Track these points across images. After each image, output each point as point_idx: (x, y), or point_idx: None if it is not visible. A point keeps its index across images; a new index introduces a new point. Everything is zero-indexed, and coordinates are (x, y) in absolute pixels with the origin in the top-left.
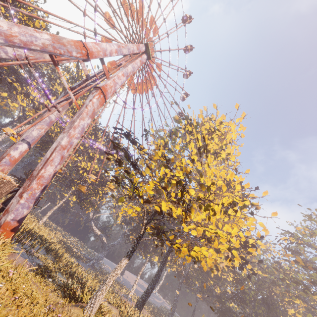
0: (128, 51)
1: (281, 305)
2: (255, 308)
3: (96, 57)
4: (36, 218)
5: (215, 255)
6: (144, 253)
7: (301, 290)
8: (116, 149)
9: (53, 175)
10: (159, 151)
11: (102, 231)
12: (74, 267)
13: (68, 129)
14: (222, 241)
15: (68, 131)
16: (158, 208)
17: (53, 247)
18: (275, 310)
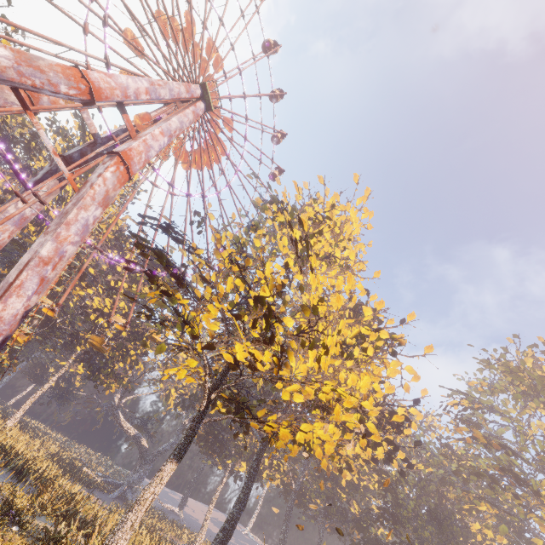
0: (169, 94)
1: (459, 518)
2: (419, 529)
3: (108, 98)
4: (3, 415)
5: (338, 434)
6: (220, 459)
7: (487, 485)
8: (140, 248)
9: (23, 314)
10: (224, 252)
11: (140, 427)
12: (79, 503)
13: (54, 227)
14: (346, 406)
15: (55, 230)
16: (230, 357)
17: (32, 467)
18: (450, 529)
